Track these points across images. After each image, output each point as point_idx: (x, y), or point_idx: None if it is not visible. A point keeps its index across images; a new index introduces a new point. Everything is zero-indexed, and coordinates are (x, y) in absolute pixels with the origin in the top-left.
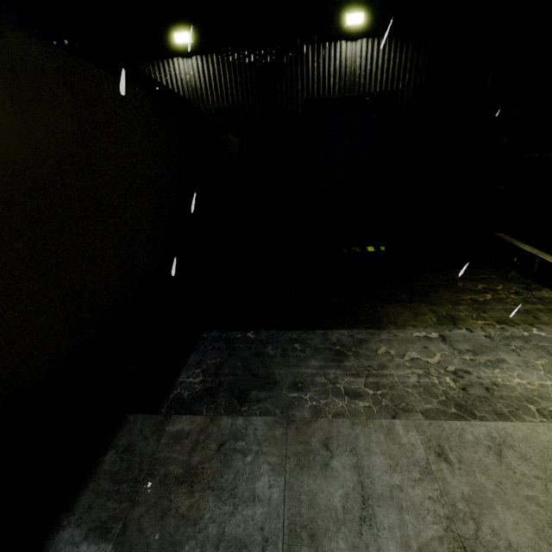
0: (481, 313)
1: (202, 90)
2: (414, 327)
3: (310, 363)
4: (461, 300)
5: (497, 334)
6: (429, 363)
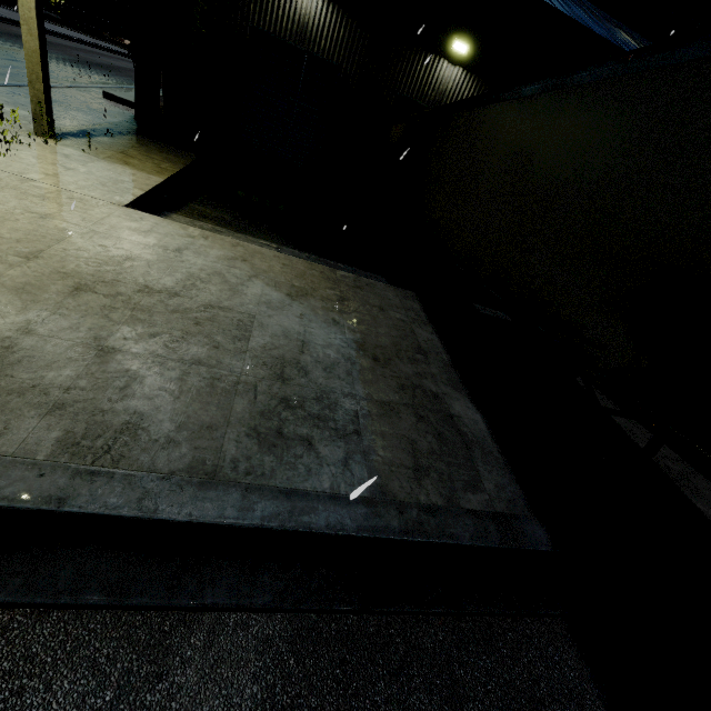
0: None
1: None
2: None
3: None
4: None
5: None
6: None
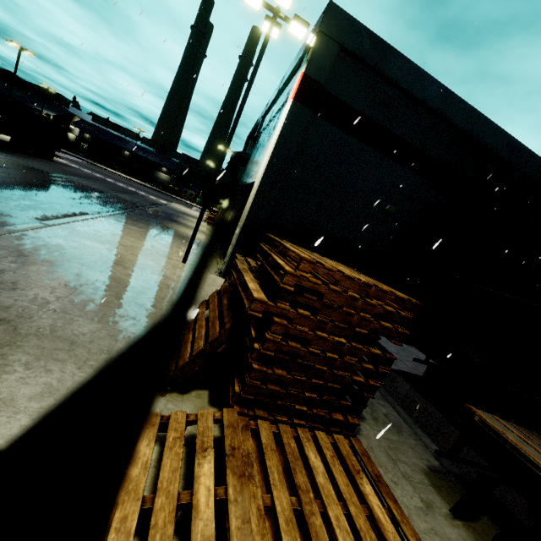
0: None
1: None
2: None
3: None
4: None
5: None
6: None
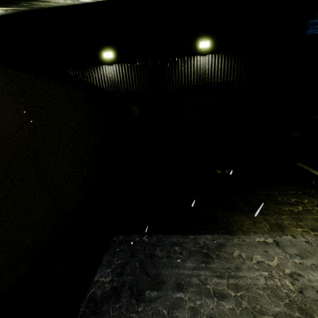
0: (298, 222)
1: (118, 82)
2: (255, 233)
3: (187, 265)
4: (282, 211)
5: (313, 240)
6: (270, 266)
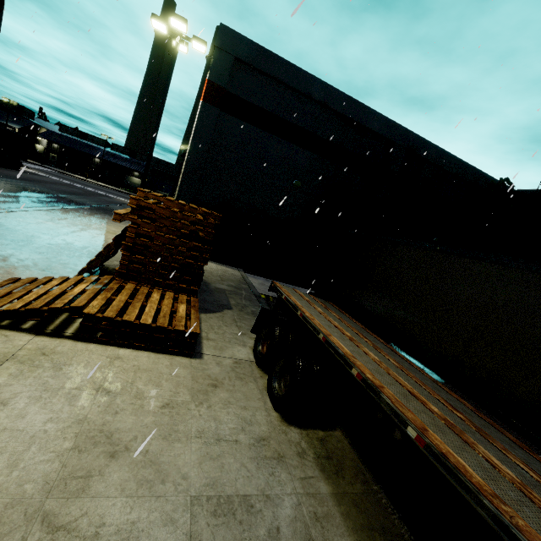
0: None
1: None
2: None
3: None
4: None
5: None
6: None
